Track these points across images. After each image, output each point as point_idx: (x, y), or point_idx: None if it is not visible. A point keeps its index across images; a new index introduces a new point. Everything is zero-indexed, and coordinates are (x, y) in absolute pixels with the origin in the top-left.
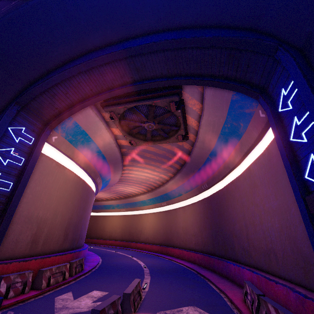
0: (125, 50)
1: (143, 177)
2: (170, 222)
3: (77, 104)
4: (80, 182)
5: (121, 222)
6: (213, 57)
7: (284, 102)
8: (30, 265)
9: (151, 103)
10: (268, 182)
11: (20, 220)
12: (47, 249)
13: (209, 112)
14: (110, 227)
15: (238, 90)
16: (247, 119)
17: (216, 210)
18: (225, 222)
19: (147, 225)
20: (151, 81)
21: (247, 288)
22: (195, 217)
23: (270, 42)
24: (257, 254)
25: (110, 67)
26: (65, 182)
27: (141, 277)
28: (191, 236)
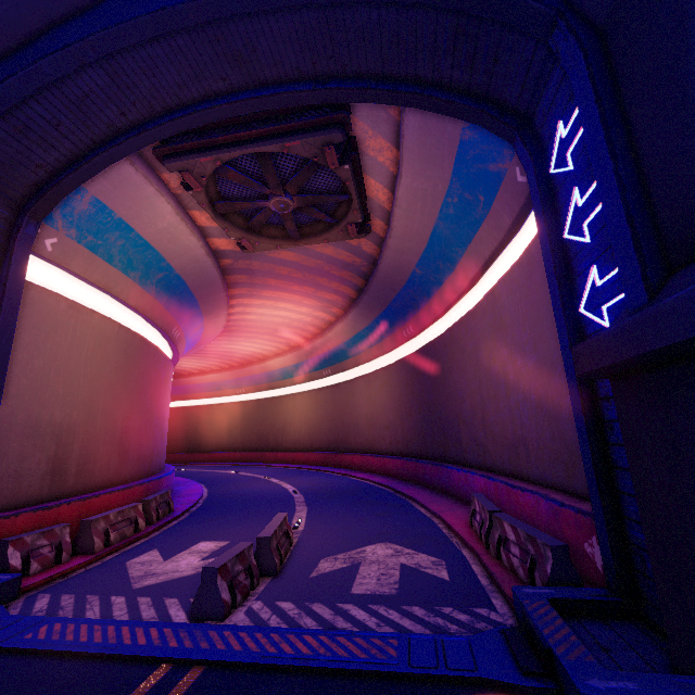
0: (198, 4)
1: (277, 319)
2: (340, 406)
3: (92, 152)
4: (135, 341)
5: (240, 415)
6: (419, 32)
7: (561, 154)
8: (60, 515)
9: (279, 149)
10: (525, 319)
11: (13, 433)
12: (89, 483)
13: (413, 168)
14: (217, 427)
15: (474, 118)
16: (491, 187)
17: (430, 378)
18: (446, 397)
19: (295, 417)
20: (274, 90)
21: (475, 505)
22: (389, 393)
23: (541, 4)
24: (499, 449)
25: (165, 51)
26: (99, 345)
27: (289, 511)
28: (382, 430)
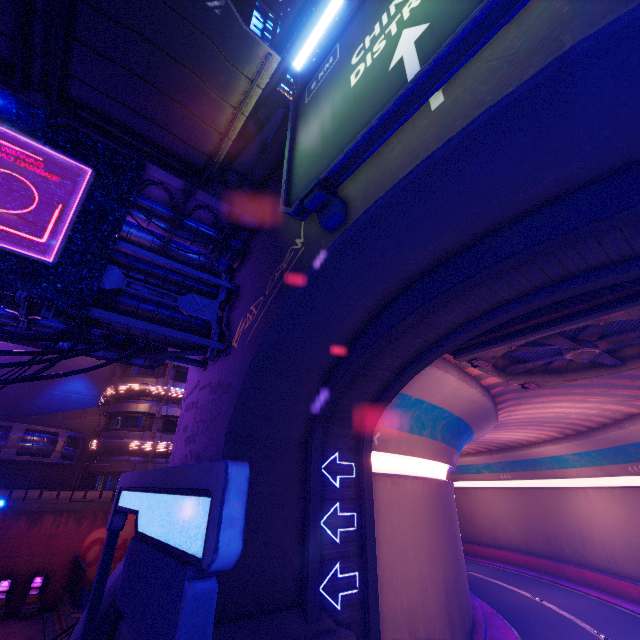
0: (505, 263)
1: (548, 414)
2: None
3: (402, 372)
4: (433, 488)
5: (512, 506)
6: None
7: None
8: None
9: (590, 323)
10: None
11: (383, 631)
12: None
13: None
14: (487, 516)
15: None
16: None
17: None
18: None
19: (595, 523)
20: (582, 280)
21: None
22: None
23: None
24: None
25: (462, 294)
26: (414, 509)
27: None
28: None
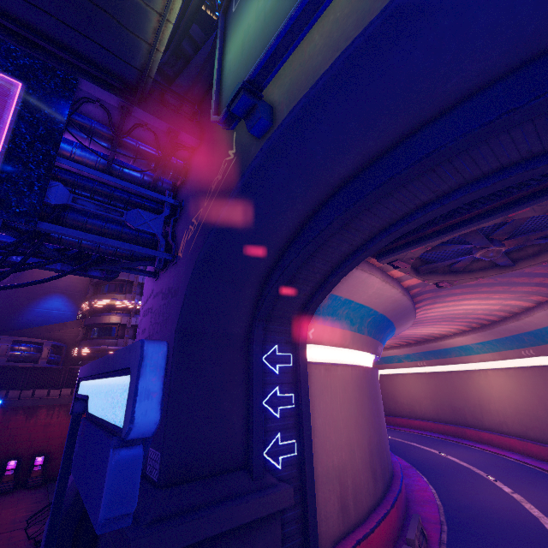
0: (423, 162)
1: (458, 311)
2: None
3: (331, 275)
4: (360, 373)
5: (426, 386)
6: None
7: None
8: None
9: (499, 221)
10: None
11: (318, 483)
12: (362, 512)
13: None
14: (406, 395)
15: None
16: None
17: None
18: None
19: (492, 396)
20: (494, 179)
21: None
22: None
23: None
24: None
25: (384, 198)
26: (344, 390)
27: None
28: None
